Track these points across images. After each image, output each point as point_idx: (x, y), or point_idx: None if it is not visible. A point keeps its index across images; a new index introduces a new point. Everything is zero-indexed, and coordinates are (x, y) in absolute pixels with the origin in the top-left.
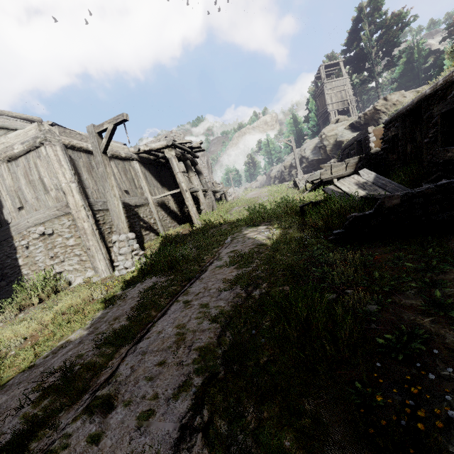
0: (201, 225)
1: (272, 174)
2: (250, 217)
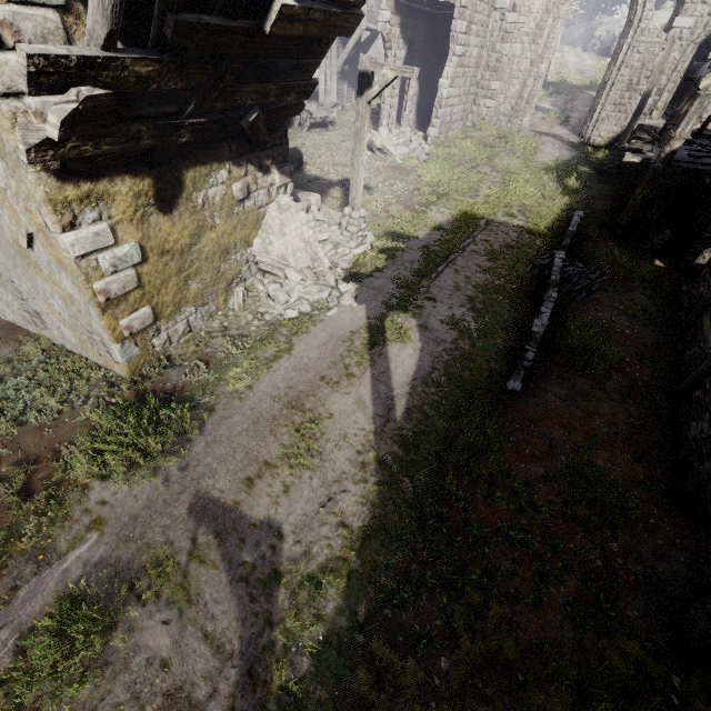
0: (559, 80)
1: (598, 33)
2: (588, 86)
